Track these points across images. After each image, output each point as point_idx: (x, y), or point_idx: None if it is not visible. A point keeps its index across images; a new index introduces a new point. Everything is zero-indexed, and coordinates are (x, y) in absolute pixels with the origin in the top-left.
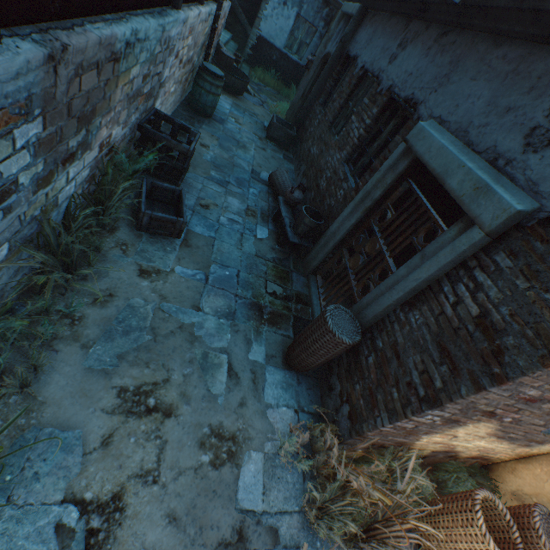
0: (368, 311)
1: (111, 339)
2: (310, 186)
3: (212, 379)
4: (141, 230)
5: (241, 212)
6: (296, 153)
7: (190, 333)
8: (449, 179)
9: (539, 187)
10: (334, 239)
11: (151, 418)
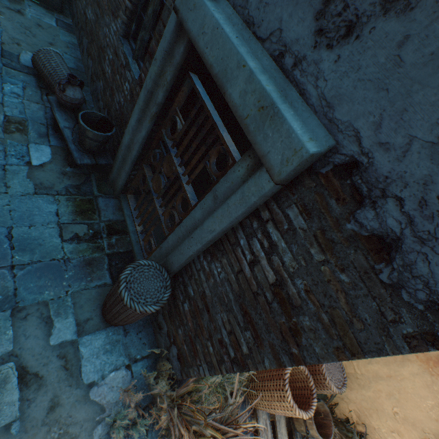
0: (173, 259)
1: None
2: (97, 71)
3: None
4: None
5: None
6: (73, 17)
7: None
8: (230, 86)
9: (335, 112)
10: (131, 155)
11: None
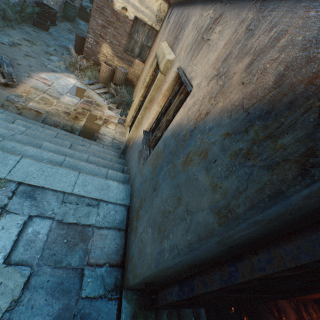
0: None
1: (22, 32)
2: None
3: (49, 48)
4: (35, 26)
5: (74, 39)
6: None
7: (45, 42)
8: None
9: None
10: None
11: (31, 43)
